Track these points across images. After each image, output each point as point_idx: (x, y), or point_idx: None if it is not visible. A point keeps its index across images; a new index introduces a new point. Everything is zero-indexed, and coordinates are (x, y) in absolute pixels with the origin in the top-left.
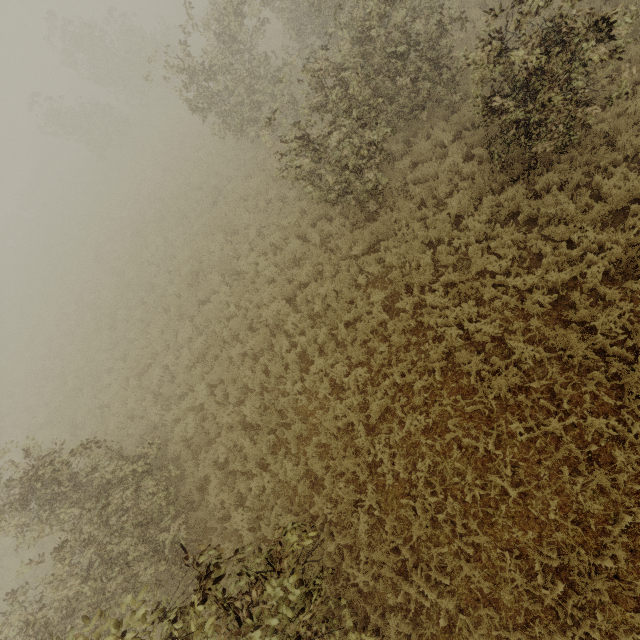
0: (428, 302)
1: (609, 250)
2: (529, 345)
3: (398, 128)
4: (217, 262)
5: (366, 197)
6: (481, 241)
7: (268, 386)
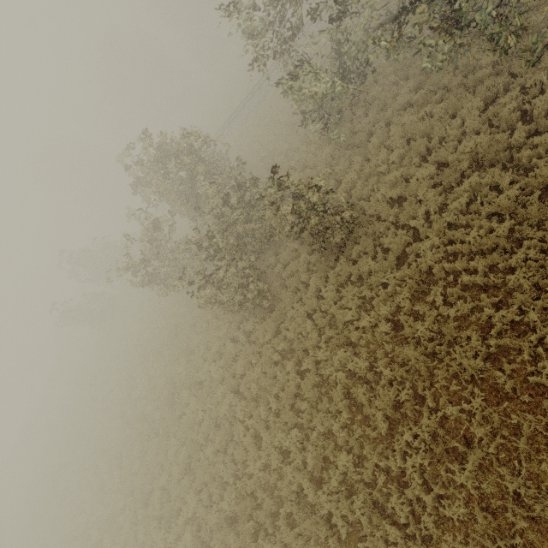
0: (319, 358)
1: (409, 279)
2: (391, 365)
3: (268, 249)
4: (183, 381)
5: (259, 301)
6: (339, 301)
7: (238, 473)
